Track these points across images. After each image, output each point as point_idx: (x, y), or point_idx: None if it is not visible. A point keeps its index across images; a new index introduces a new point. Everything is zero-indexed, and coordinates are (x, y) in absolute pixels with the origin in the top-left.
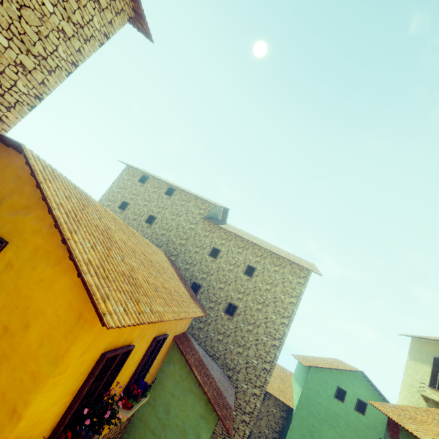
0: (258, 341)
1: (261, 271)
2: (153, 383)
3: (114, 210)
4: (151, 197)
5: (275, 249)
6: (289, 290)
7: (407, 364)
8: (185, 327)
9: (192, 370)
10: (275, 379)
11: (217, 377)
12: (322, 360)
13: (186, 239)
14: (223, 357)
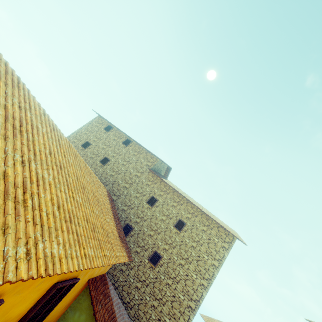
0: (174, 298)
1: (190, 227)
2: None
3: (77, 147)
4: (110, 143)
5: (205, 210)
6: (212, 252)
7: None
8: (106, 269)
9: None
10: None
11: None
12: None
13: (130, 184)
14: (137, 307)
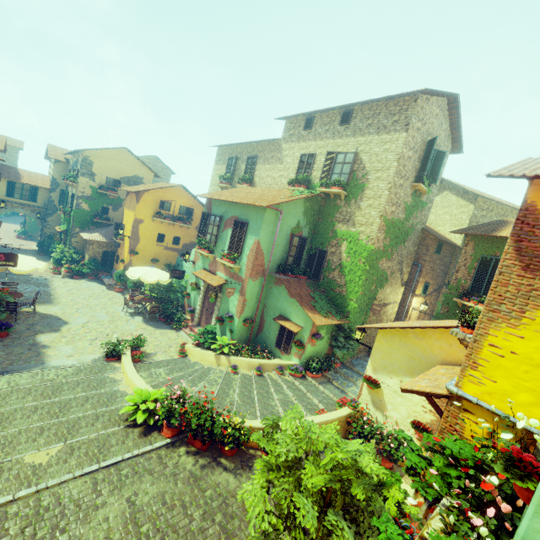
0: None
1: None
2: None
3: None
4: None
5: None
6: (12, 155)
7: None
8: None
9: None
10: None
11: None
12: None
13: None
14: None
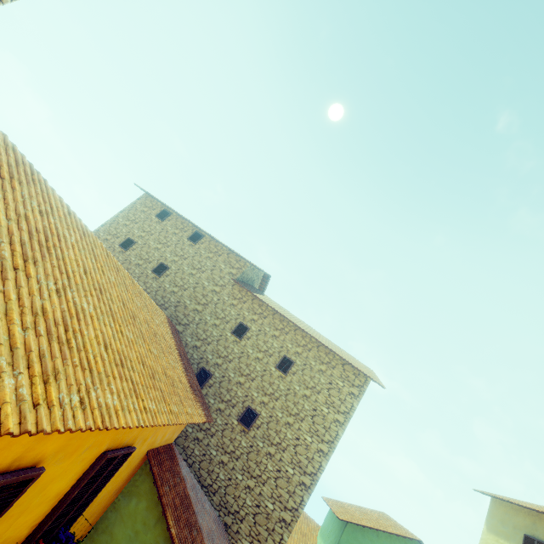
0: (280, 473)
1: (301, 367)
2: (94, 529)
3: (113, 248)
4: (168, 239)
5: (324, 340)
6: (335, 402)
7: (484, 538)
8: (172, 436)
9: (165, 515)
10: (293, 533)
11: (207, 527)
12: (364, 512)
13: (204, 305)
14: (223, 490)
